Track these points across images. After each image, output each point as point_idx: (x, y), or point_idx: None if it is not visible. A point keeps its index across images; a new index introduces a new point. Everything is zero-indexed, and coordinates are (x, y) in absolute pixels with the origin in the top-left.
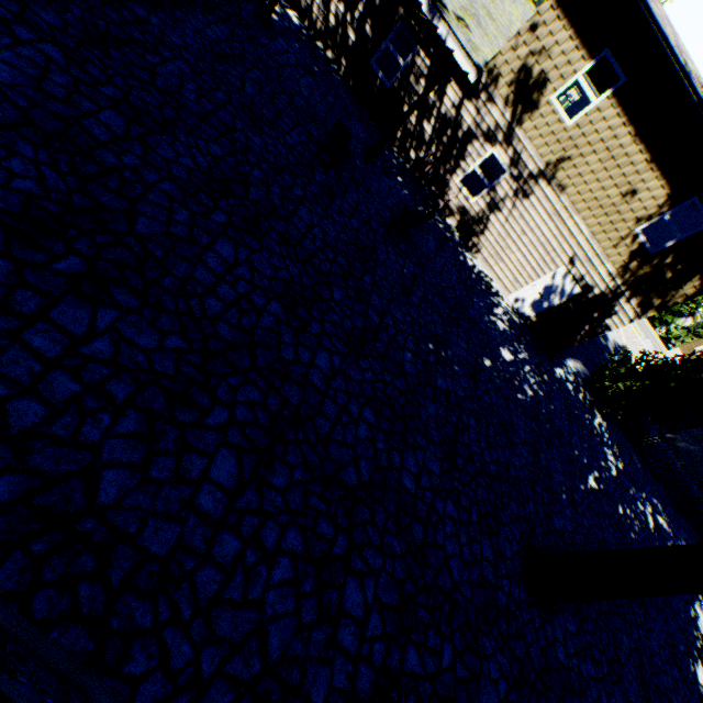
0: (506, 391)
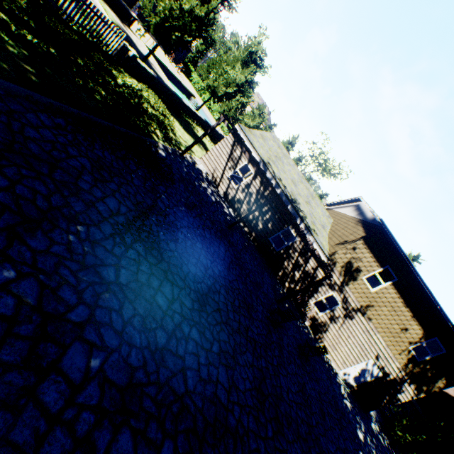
0: None
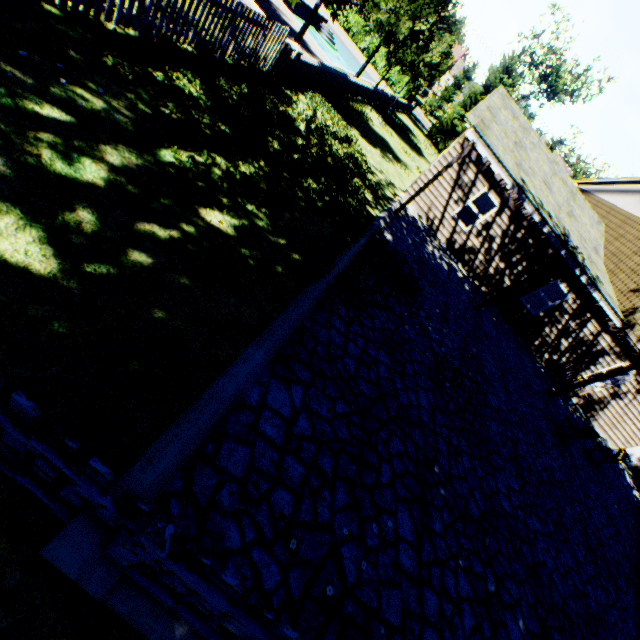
0: None
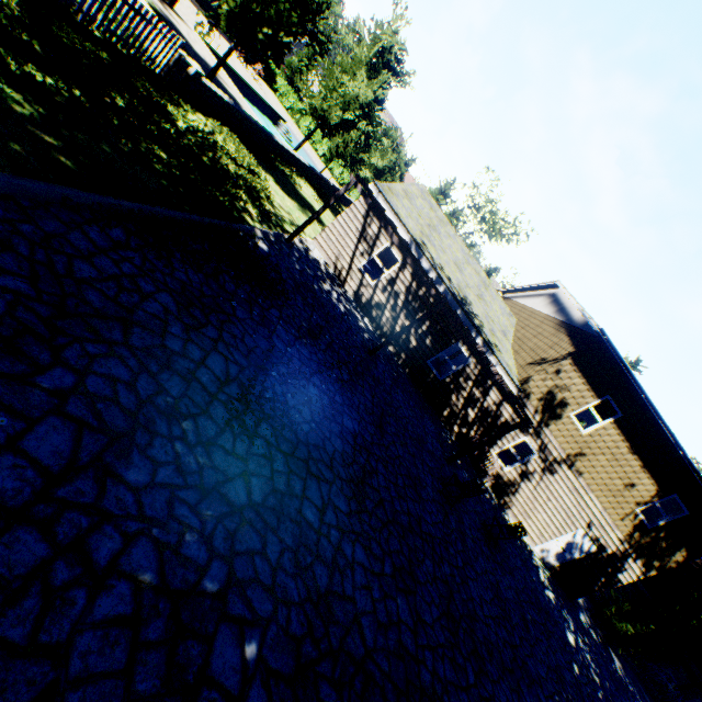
0: (595, 697)
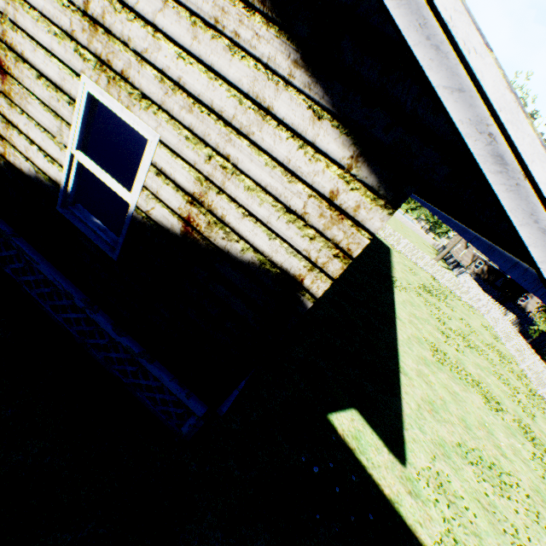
0: None
